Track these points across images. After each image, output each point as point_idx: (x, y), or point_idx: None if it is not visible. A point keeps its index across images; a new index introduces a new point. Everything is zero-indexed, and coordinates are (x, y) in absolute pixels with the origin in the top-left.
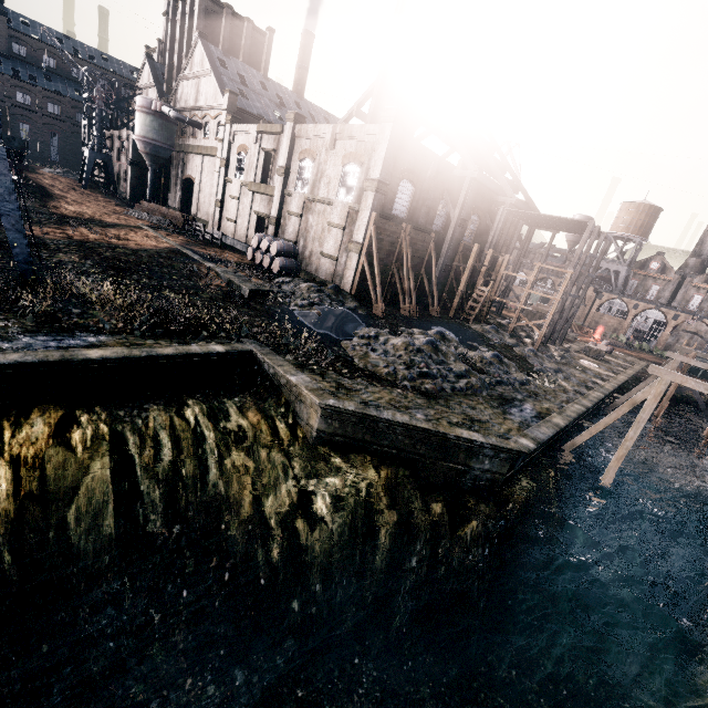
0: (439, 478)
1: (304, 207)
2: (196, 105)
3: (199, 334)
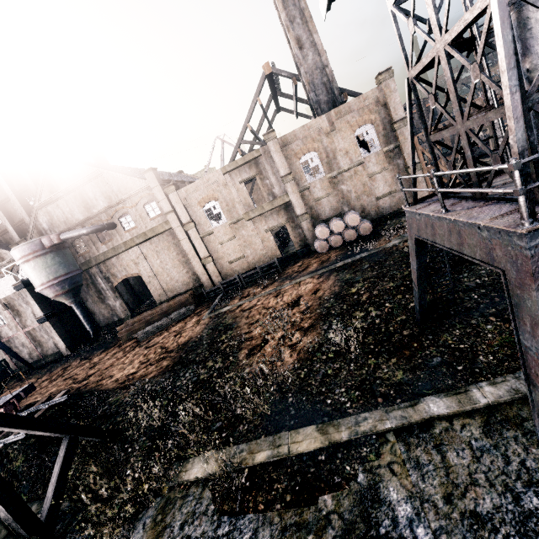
0: None
1: (330, 185)
2: (94, 212)
3: None
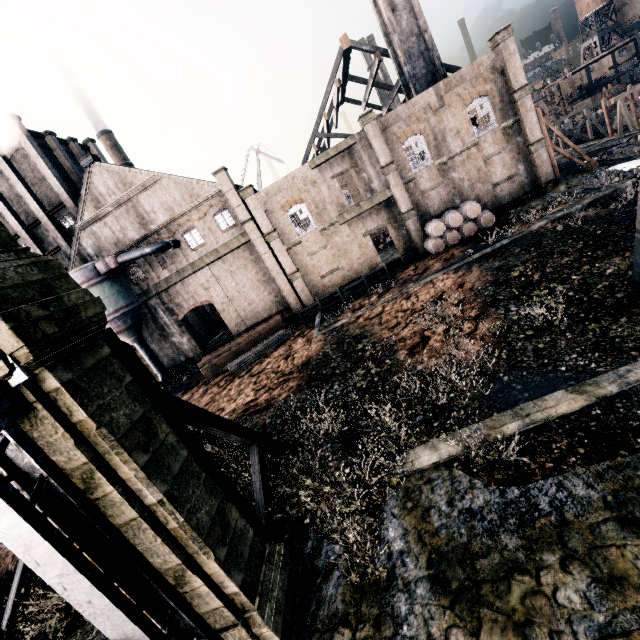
0: None
1: (439, 174)
2: (153, 228)
3: None
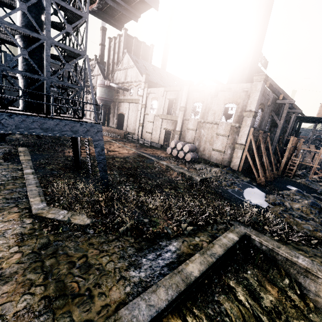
0: None
1: (197, 125)
2: (125, 81)
3: (208, 223)
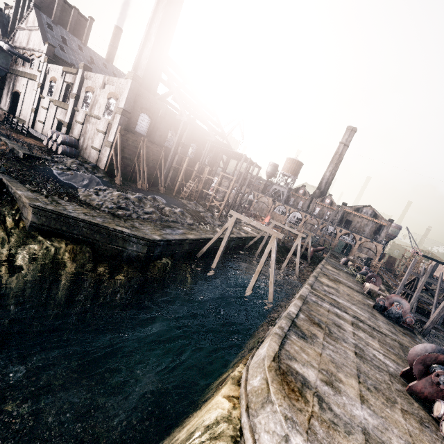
0: (109, 254)
1: (85, 119)
2: (26, 46)
3: None
